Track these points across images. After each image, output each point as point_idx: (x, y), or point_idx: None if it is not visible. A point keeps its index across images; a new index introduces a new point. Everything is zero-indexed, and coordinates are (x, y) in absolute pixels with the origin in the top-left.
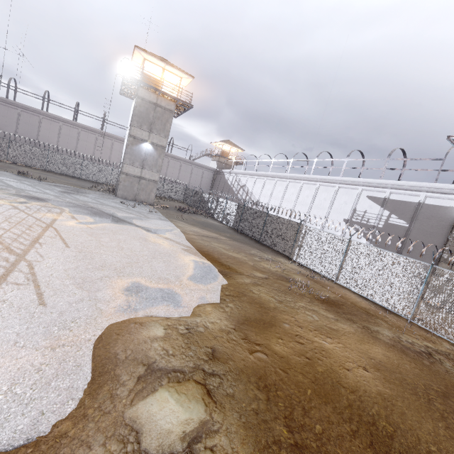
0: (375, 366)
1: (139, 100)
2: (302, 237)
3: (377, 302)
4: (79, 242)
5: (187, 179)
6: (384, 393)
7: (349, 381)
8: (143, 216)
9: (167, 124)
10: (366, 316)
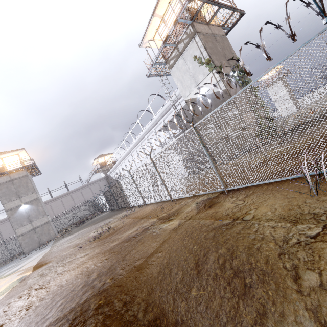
0: (49, 293)
1: None
2: (123, 190)
3: (159, 201)
4: None
5: (91, 196)
6: None
7: None
8: (25, 260)
9: (28, 184)
10: (133, 224)
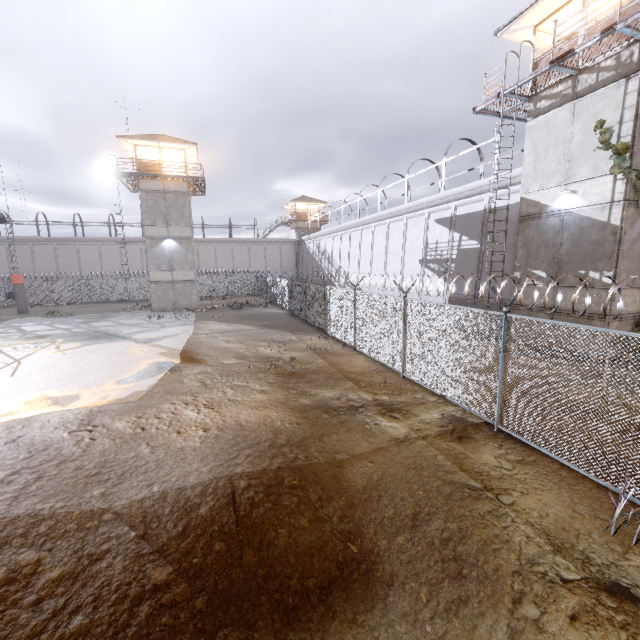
0: (228, 426)
1: (143, 194)
2: (329, 303)
3: (382, 361)
4: (30, 370)
5: (262, 263)
6: (190, 446)
7: (162, 441)
8: (159, 327)
9: (185, 210)
10: (332, 381)
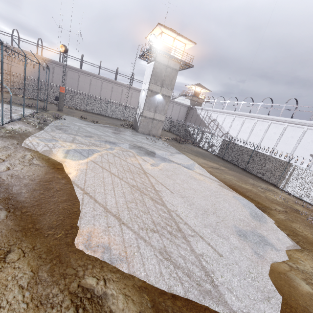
0: None
1: (156, 63)
2: (290, 173)
3: None
4: (171, 186)
5: (169, 113)
6: None
7: None
8: (168, 151)
9: (173, 80)
10: None
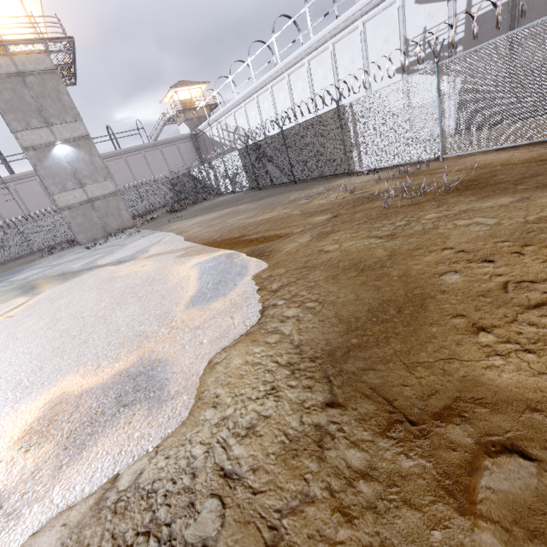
0: None
1: None
2: (353, 128)
3: (542, 138)
4: None
5: (165, 169)
6: None
7: None
8: (116, 247)
9: (63, 97)
10: None
